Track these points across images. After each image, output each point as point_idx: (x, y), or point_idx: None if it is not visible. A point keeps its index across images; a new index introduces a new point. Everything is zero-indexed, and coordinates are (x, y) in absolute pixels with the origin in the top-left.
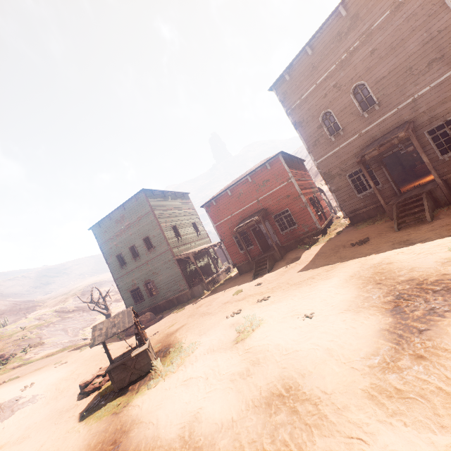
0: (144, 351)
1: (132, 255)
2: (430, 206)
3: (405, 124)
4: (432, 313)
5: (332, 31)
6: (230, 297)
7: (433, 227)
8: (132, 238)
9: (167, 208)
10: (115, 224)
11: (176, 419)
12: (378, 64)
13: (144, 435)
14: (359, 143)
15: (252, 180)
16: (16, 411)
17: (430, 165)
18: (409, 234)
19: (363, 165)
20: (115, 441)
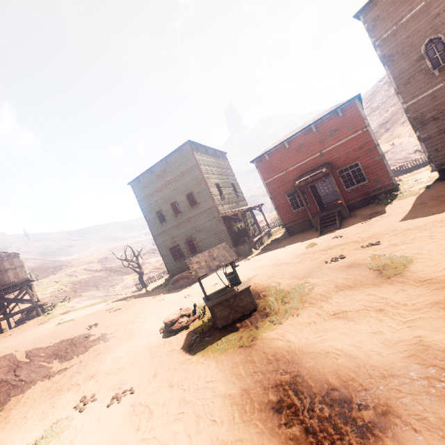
0: (246, 289)
1: (173, 212)
2: None
3: None
4: None
5: None
6: (302, 250)
7: None
8: (173, 194)
9: (210, 165)
10: (155, 179)
11: (380, 348)
12: None
13: (337, 364)
14: None
15: (317, 129)
16: (89, 347)
17: None
18: None
19: None
20: (284, 371)
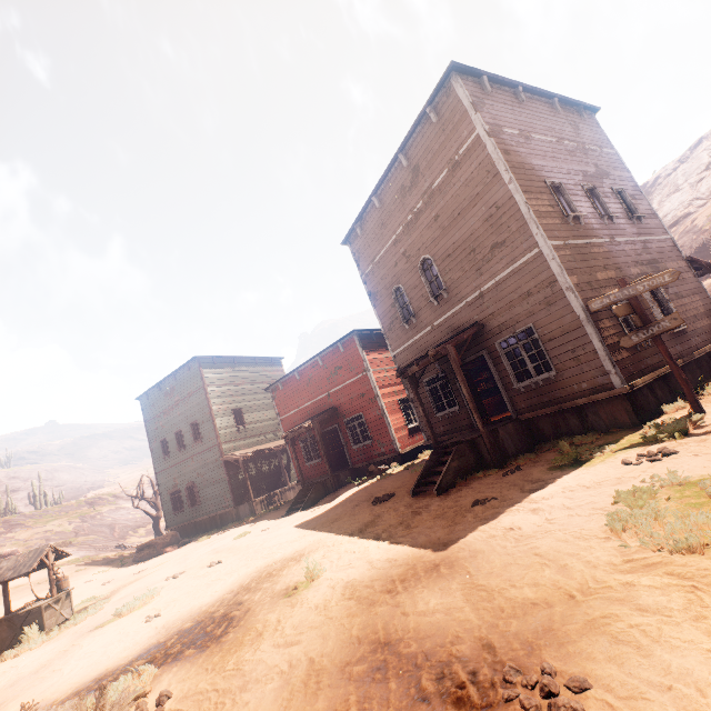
0: (39, 608)
1: (178, 443)
2: (459, 468)
3: (461, 330)
4: (136, 670)
5: (397, 182)
6: (229, 541)
7: (413, 511)
8: (179, 420)
9: (233, 383)
10: (164, 397)
11: None
12: (442, 236)
13: None
14: (433, 339)
15: (323, 363)
16: None
17: (471, 403)
18: (398, 510)
19: (411, 380)
20: None
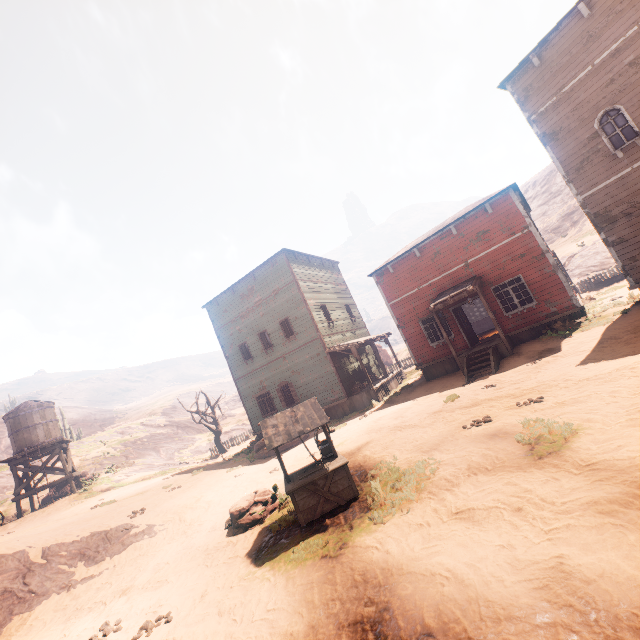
0: (342, 467)
1: (263, 345)
2: None
3: None
4: None
5: None
6: (438, 405)
7: None
8: (263, 320)
9: (313, 280)
10: (239, 300)
11: (505, 573)
12: None
13: (441, 594)
14: None
15: (458, 231)
16: (128, 545)
17: None
18: None
19: None
20: (371, 600)
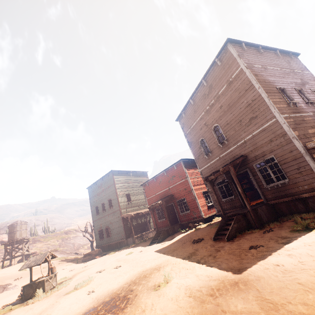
0: (43, 281)
1: (102, 208)
2: (237, 227)
3: (235, 158)
4: None
5: (201, 92)
6: (124, 256)
7: (215, 249)
8: (103, 198)
9: (126, 182)
10: (97, 188)
11: None
12: (224, 115)
13: None
14: (220, 163)
15: (167, 174)
16: (4, 292)
17: (242, 194)
18: (207, 247)
19: (210, 182)
20: None
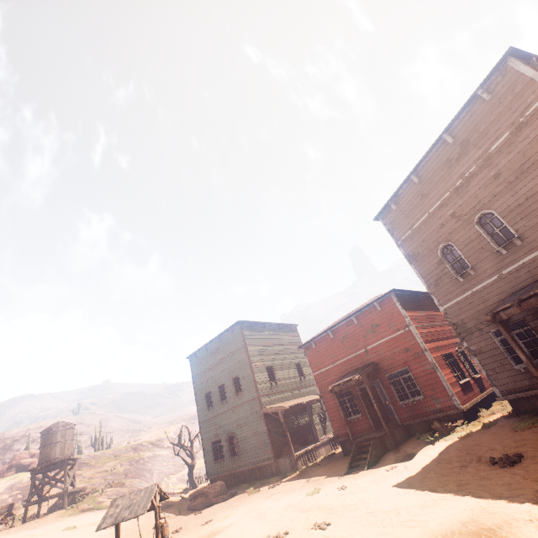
0: None
1: (220, 396)
2: None
3: None
4: None
5: (440, 158)
6: (301, 497)
7: None
8: (222, 375)
9: (264, 344)
10: (209, 356)
11: None
12: (506, 189)
13: None
14: (501, 287)
15: (358, 321)
16: None
17: None
18: None
19: (501, 325)
20: None
